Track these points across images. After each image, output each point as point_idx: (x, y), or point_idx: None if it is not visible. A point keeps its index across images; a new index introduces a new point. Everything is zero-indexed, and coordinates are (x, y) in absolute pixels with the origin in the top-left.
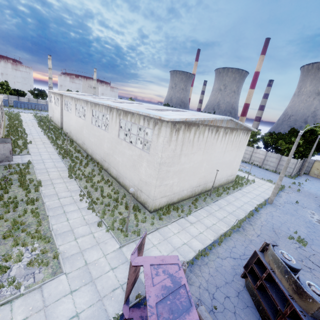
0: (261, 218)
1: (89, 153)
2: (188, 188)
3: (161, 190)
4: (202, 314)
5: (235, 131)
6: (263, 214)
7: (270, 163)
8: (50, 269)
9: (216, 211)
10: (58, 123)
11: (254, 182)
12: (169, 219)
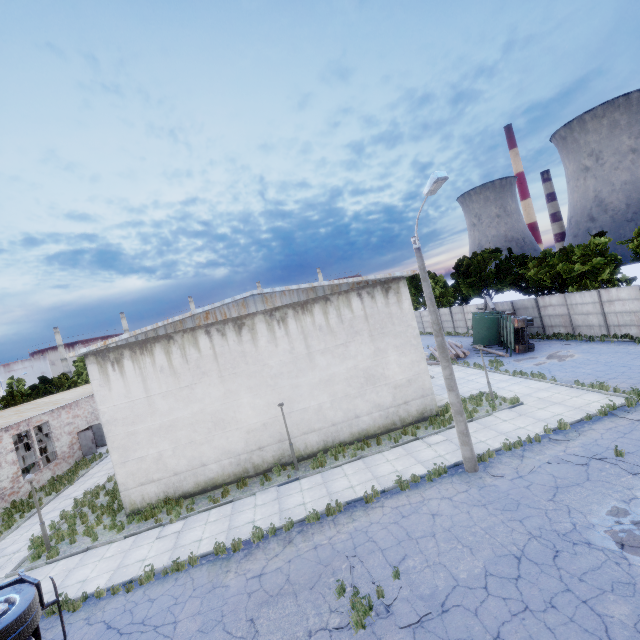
0: (350, 523)
1: None
2: (220, 457)
3: (134, 471)
4: None
5: (320, 303)
6: (383, 509)
7: None
8: None
9: (254, 507)
10: None
11: (519, 403)
12: (136, 530)
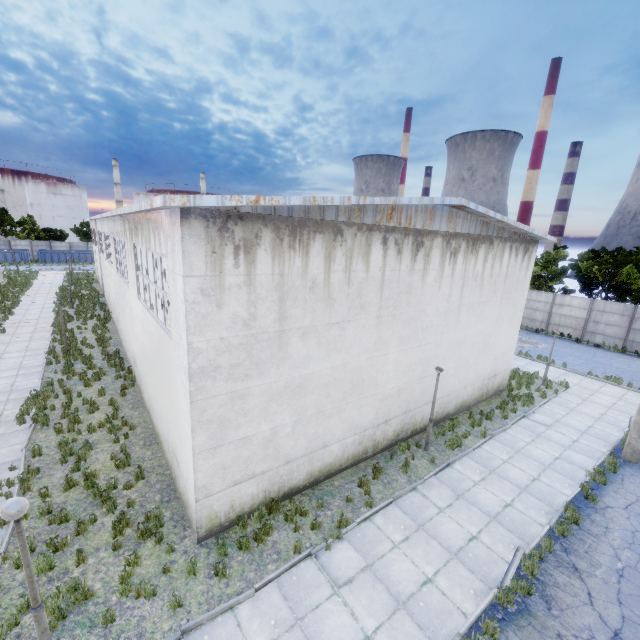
0: (610, 534)
1: (124, 344)
2: (345, 434)
3: (227, 462)
4: None
5: (485, 245)
6: (616, 510)
7: (605, 329)
8: None
9: (441, 511)
10: (101, 284)
11: (568, 387)
12: (257, 570)
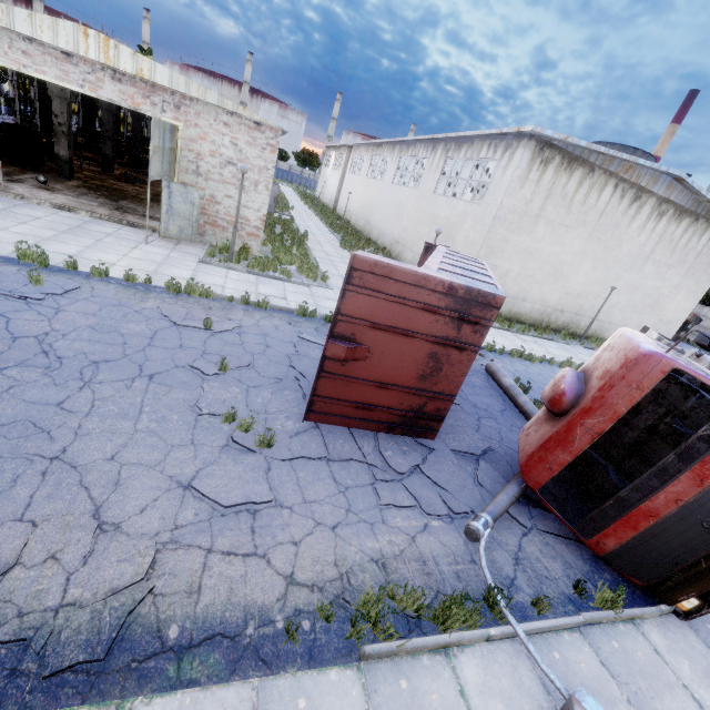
0: None
1: (373, 237)
2: (537, 301)
3: None
4: (494, 366)
5: (690, 219)
6: None
7: None
8: (317, 284)
9: (581, 353)
10: (330, 201)
11: None
12: None
